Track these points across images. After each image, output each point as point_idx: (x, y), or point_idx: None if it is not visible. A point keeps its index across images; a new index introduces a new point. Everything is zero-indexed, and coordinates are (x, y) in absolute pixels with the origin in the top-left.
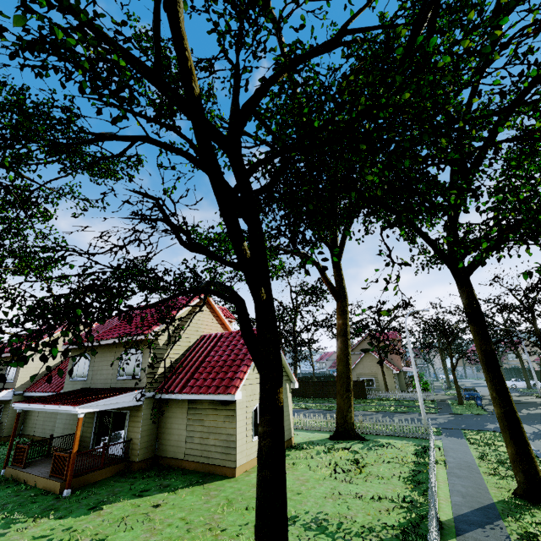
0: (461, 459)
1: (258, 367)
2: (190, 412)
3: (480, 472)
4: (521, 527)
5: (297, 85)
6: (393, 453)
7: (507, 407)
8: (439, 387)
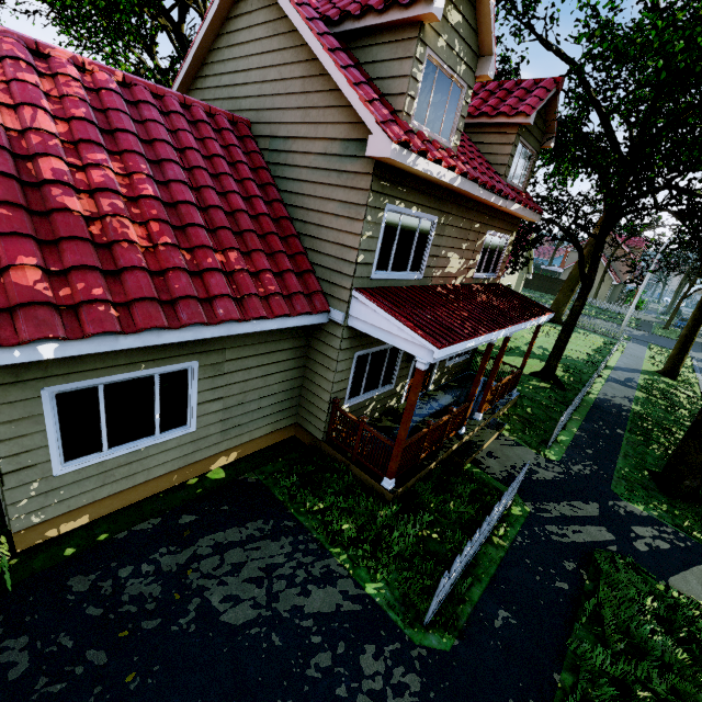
0: (635, 354)
1: (582, 282)
2: None
3: (644, 361)
4: (648, 378)
5: (696, 108)
6: (587, 338)
7: (692, 332)
8: (654, 310)
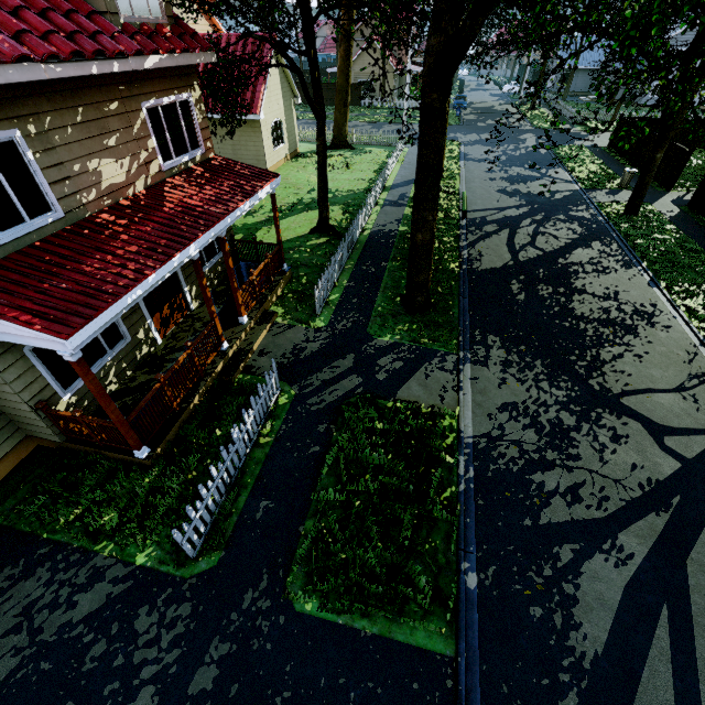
0: (413, 160)
1: (315, 116)
2: (218, 130)
3: None
4: None
5: None
6: (372, 158)
7: None
8: None
